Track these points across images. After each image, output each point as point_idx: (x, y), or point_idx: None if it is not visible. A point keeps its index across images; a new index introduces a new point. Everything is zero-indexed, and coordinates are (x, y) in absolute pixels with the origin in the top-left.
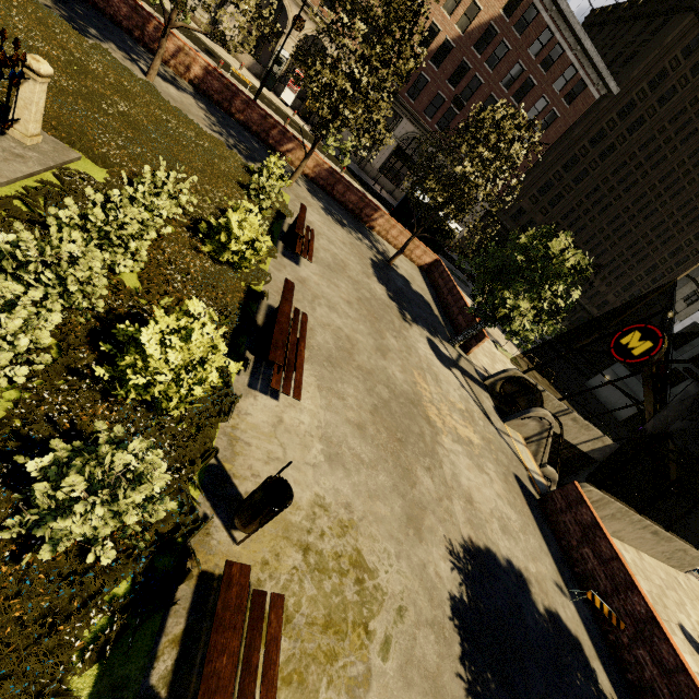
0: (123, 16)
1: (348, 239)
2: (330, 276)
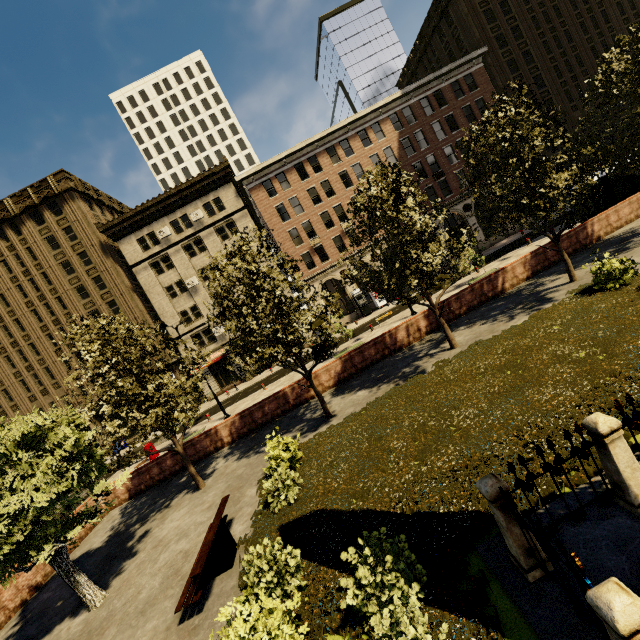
0: (374, 355)
1: None
2: None
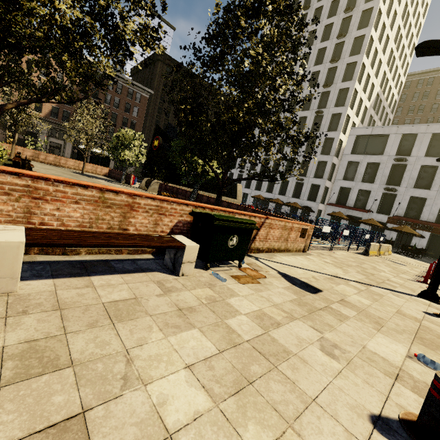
0: None
1: (55, 168)
2: (45, 169)
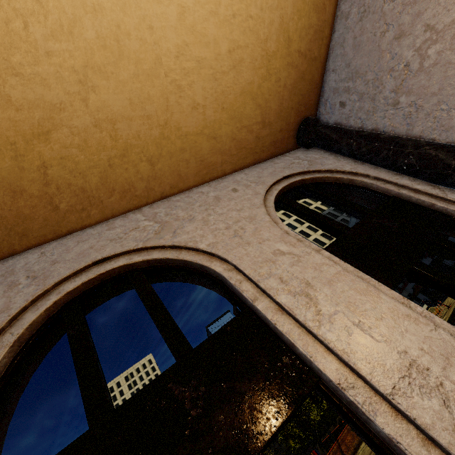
0: None
1: None
2: None
